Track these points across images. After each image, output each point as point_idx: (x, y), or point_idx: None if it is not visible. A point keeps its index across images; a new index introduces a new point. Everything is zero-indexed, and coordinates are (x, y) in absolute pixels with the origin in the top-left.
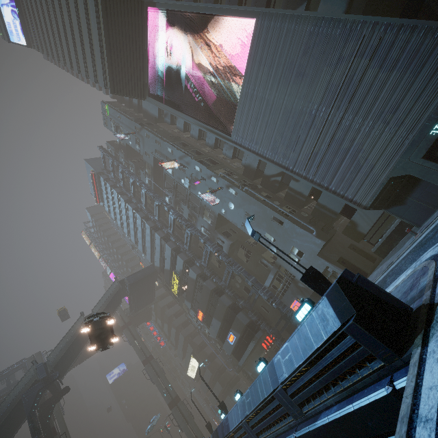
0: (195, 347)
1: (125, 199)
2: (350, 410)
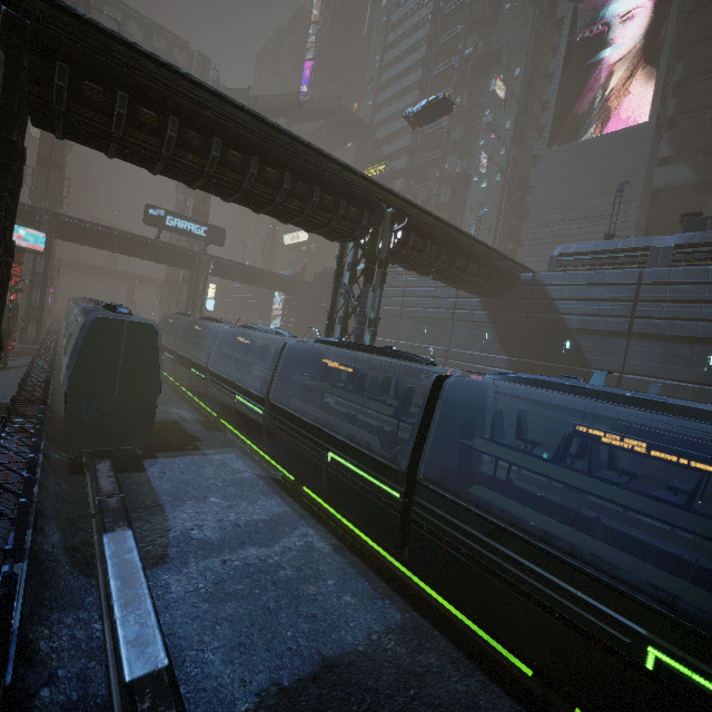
0: None
1: (430, 34)
2: None
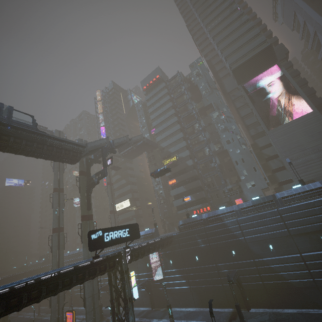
0: (133, 197)
1: (173, 105)
2: (311, 201)
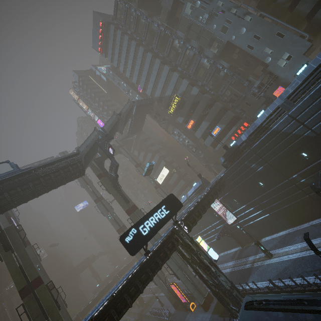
0: (166, 162)
1: (136, 42)
2: None
